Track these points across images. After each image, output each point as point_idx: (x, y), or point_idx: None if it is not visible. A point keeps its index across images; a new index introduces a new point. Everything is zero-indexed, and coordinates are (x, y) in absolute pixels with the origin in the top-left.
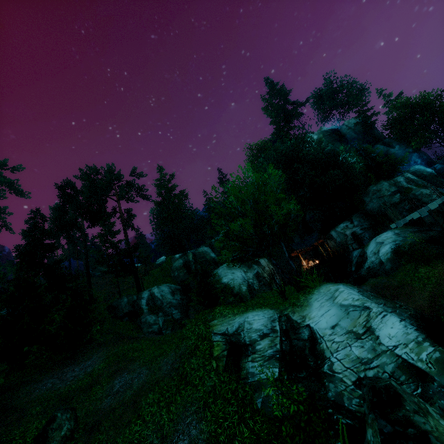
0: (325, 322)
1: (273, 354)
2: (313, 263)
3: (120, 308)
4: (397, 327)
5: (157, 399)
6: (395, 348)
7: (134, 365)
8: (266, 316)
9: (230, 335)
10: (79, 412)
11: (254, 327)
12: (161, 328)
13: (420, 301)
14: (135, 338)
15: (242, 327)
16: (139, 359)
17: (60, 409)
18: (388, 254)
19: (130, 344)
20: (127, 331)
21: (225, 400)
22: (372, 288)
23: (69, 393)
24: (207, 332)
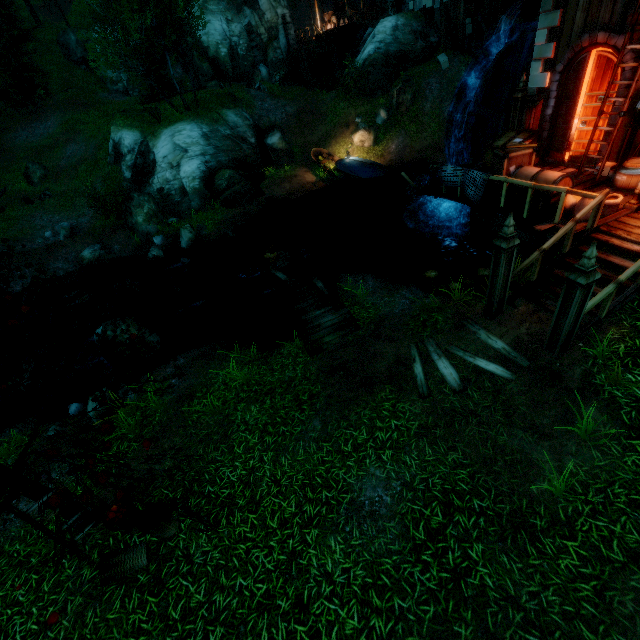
0: (162, 153)
1: (130, 165)
2: (340, 21)
3: (71, 49)
4: (193, 168)
5: (86, 170)
6: (184, 179)
7: (80, 139)
8: (134, 138)
9: (116, 144)
10: (49, 164)
11: (125, 145)
12: (127, 88)
13: (315, 137)
14: (85, 107)
15: (120, 141)
16: (83, 134)
17: (30, 163)
18: (361, 63)
19: (79, 114)
20: (89, 86)
21: (112, 181)
22: (299, 110)
23: (40, 148)
24: (107, 135)
